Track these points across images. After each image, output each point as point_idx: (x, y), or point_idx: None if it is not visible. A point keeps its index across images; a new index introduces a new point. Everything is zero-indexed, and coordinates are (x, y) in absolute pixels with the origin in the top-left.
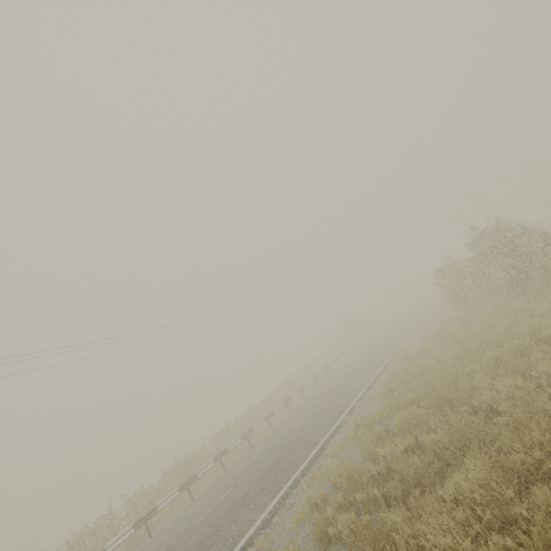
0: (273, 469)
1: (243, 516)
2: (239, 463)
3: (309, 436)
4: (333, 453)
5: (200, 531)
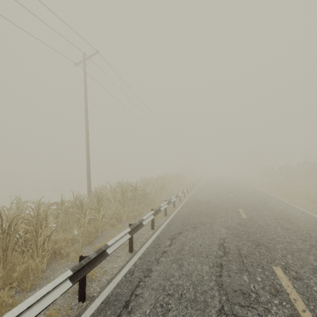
0: (254, 194)
1: (270, 199)
2: (205, 190)
3: (254, 191)
4: (287, 197)
5: (246, 198)
